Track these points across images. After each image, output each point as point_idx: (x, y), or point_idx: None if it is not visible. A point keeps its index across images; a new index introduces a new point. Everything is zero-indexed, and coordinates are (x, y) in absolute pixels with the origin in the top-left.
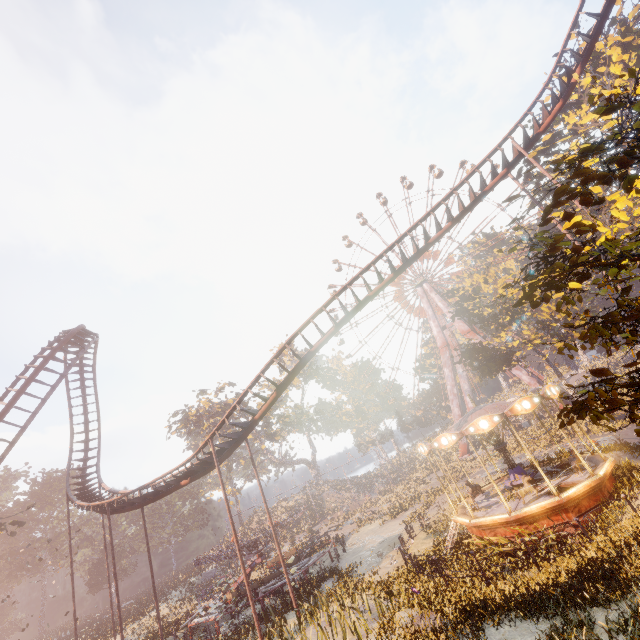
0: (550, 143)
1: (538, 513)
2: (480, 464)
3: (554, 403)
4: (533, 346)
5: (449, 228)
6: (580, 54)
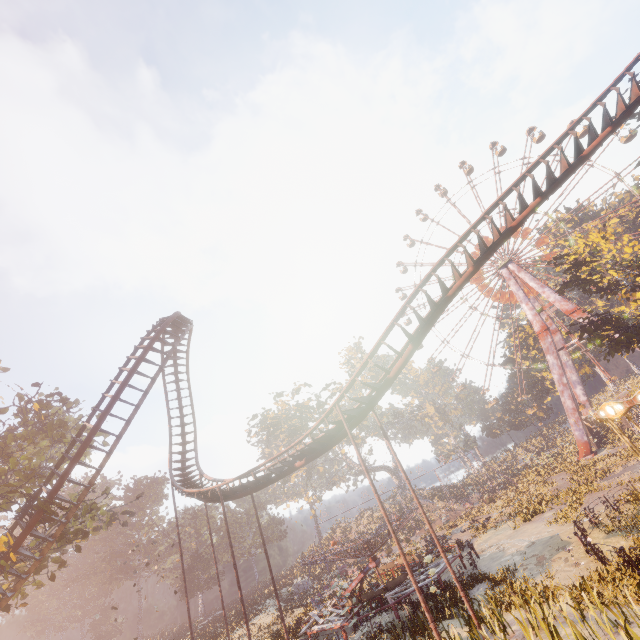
0: None
1: None
2: (620, 462)
3: None
4: None
5: (608, 134)
6: None
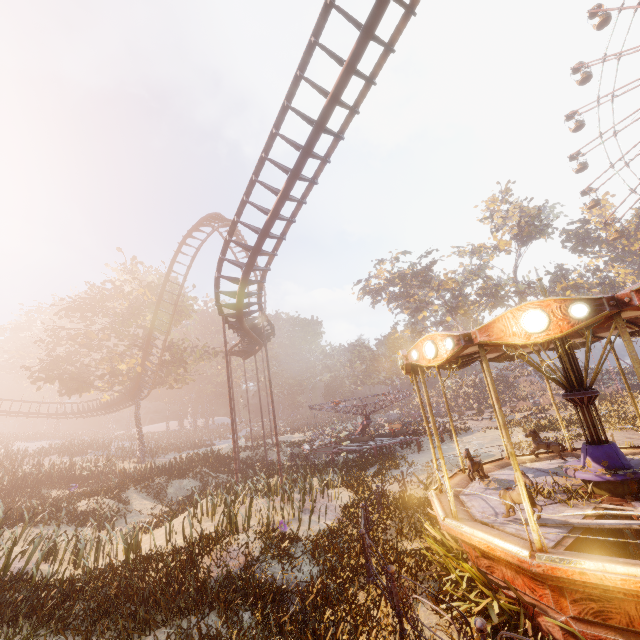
0: None
1: (487, 551)
2: None
3: None
4: None
5: None
6: None
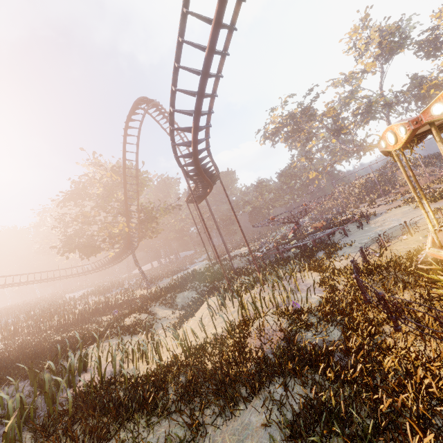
0: None
1: None
2: None
3: None
4: None
5: None
6: None
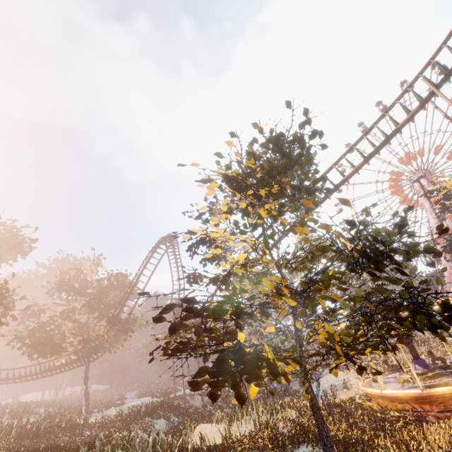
0: None
1: (404, 397)
2: None
3: None
4: None
5: (361, 165)
6: None
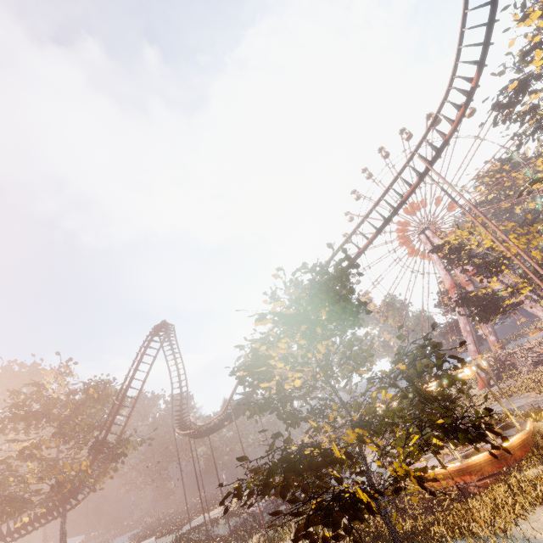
0: (522, 86)
1: (446, 473)
2: (490, 401)
3: (488, 374)
4: (531, 290)
5: (374, 237)
6: (474, 61)
